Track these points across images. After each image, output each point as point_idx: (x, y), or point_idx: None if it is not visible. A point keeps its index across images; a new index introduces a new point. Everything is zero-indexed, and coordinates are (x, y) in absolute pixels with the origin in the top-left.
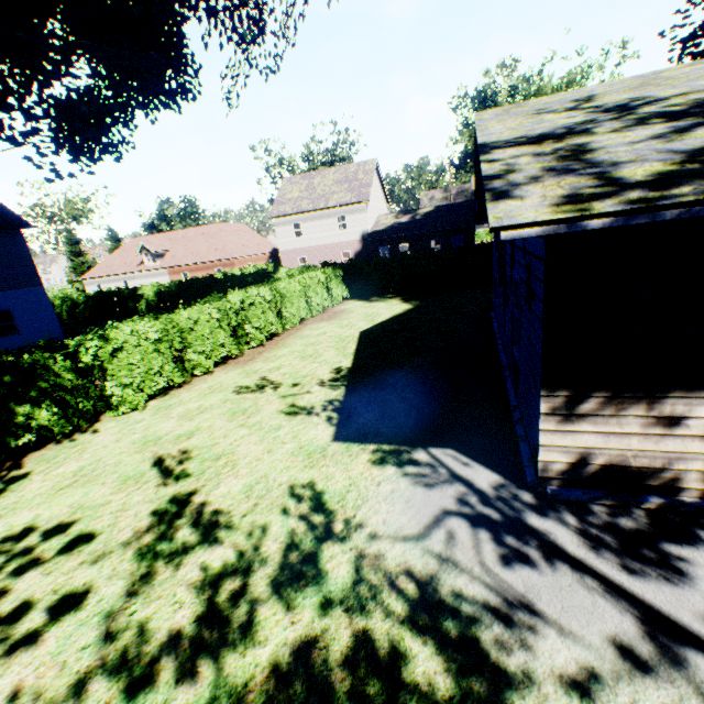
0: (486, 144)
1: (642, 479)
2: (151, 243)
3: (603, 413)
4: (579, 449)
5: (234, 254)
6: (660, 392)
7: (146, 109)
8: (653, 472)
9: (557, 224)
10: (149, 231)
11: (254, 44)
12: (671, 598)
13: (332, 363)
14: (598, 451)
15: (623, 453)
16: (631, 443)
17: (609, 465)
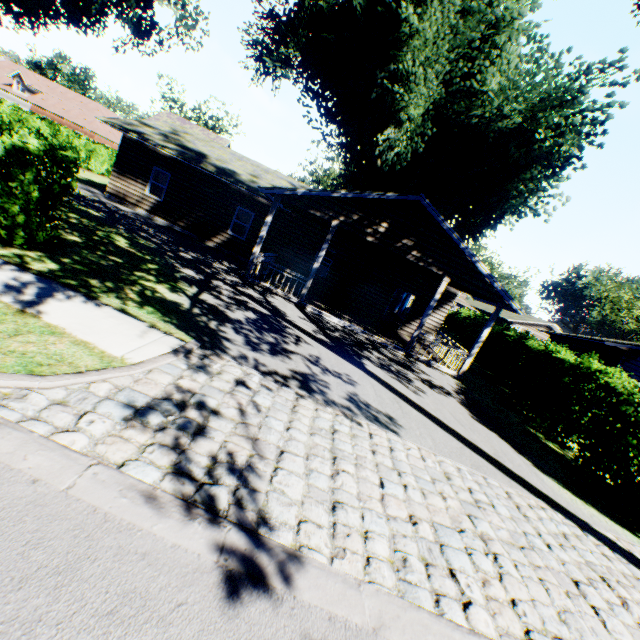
0: (141, 121)
1: (126, 198)
2: (29, 77)
3: (123, 179)
4: (117, 187)
5: (98, 131)
6: (133, 178)
7: (68, 21)
8: (128, 197)
9: (105, 123)
10: (32, 67)
11: (141, 39)
12: (105, 200)
13: (93, 179)
14: (120, 188)
15: (124, 191)
16: (126, 189)
17: (121, 193)
